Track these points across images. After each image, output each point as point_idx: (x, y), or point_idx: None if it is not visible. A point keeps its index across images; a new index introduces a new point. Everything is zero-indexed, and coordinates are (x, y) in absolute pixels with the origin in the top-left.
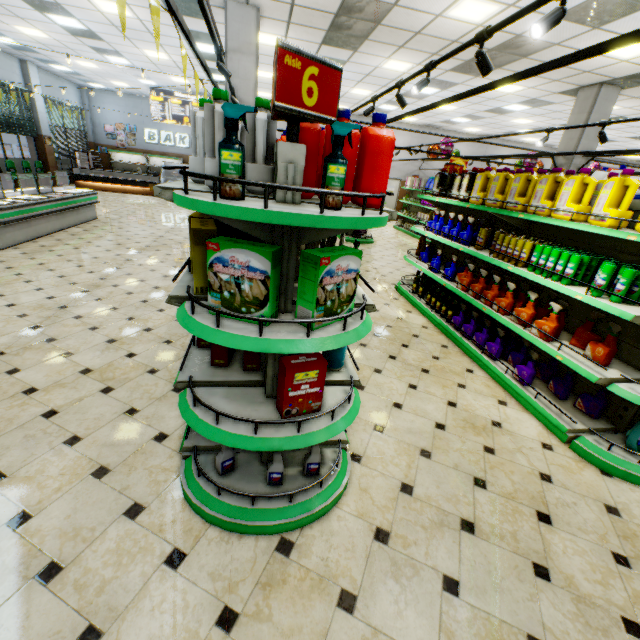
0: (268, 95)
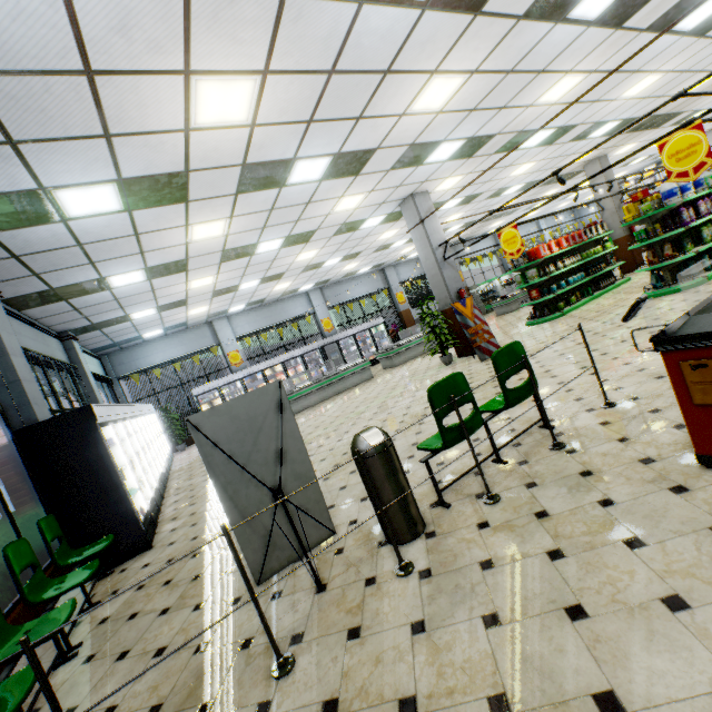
0: None
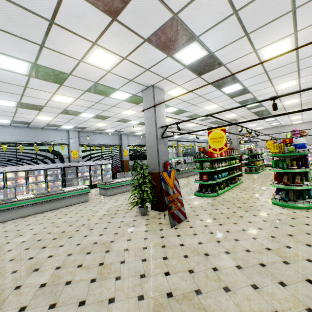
0: (261, 128)
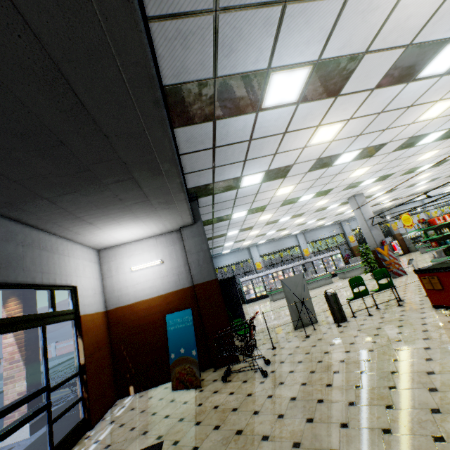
0: None
